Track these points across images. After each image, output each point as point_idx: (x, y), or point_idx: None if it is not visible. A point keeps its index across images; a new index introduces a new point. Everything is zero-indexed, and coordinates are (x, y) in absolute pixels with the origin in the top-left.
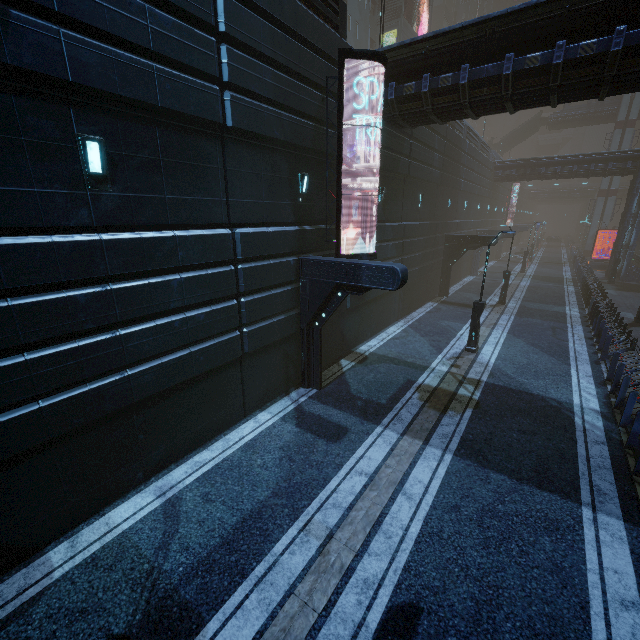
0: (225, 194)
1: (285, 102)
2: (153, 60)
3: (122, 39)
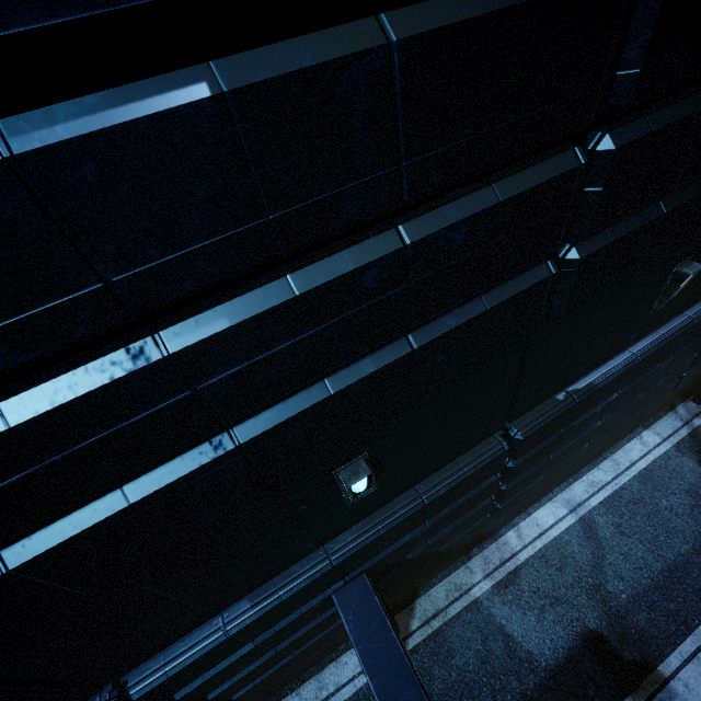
0: None
1: None
2: None
3: None
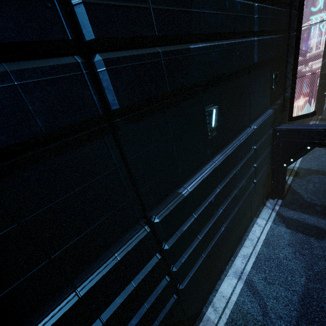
0: (249, 107)
1: (275, 28)
2: (228, 37)
3: (223, 33)
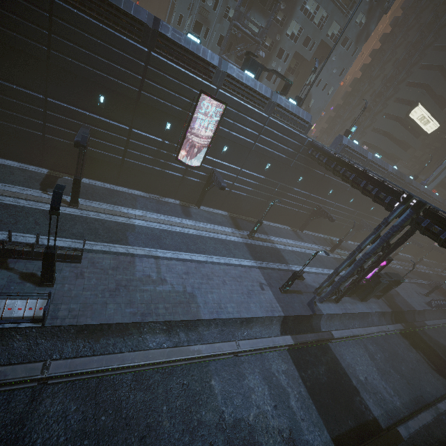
0: None
1: None
2: None
3: None
